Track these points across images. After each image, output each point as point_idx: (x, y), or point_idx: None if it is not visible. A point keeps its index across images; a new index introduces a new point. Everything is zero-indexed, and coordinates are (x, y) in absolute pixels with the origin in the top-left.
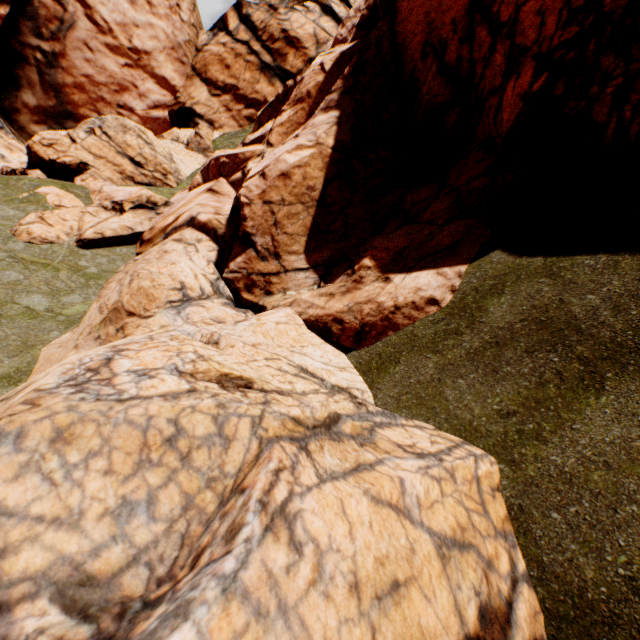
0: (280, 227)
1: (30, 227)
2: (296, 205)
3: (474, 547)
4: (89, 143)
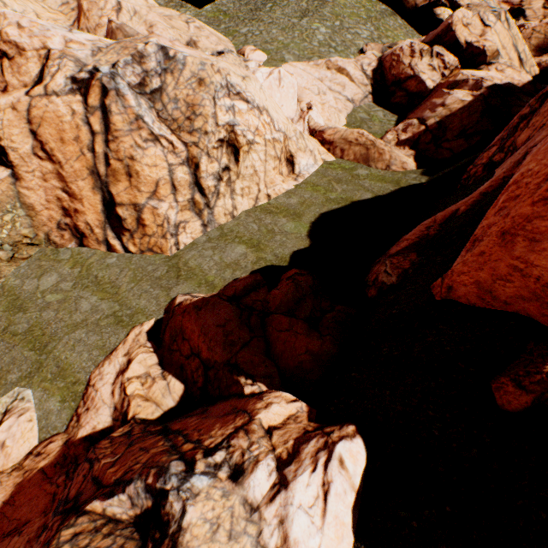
0: (529, 40)
1: (445, 15)
2: (541, 36)
3: (526, 61)
4: (473, 1)
